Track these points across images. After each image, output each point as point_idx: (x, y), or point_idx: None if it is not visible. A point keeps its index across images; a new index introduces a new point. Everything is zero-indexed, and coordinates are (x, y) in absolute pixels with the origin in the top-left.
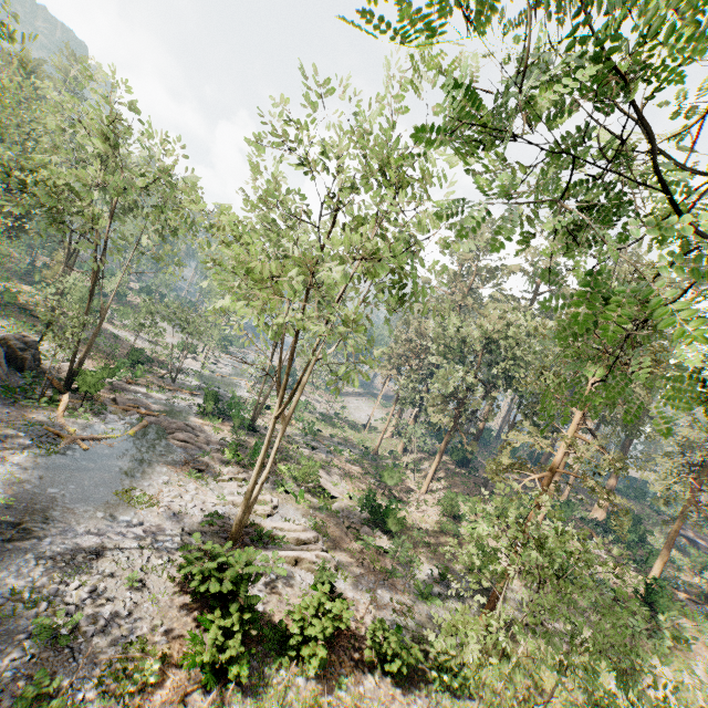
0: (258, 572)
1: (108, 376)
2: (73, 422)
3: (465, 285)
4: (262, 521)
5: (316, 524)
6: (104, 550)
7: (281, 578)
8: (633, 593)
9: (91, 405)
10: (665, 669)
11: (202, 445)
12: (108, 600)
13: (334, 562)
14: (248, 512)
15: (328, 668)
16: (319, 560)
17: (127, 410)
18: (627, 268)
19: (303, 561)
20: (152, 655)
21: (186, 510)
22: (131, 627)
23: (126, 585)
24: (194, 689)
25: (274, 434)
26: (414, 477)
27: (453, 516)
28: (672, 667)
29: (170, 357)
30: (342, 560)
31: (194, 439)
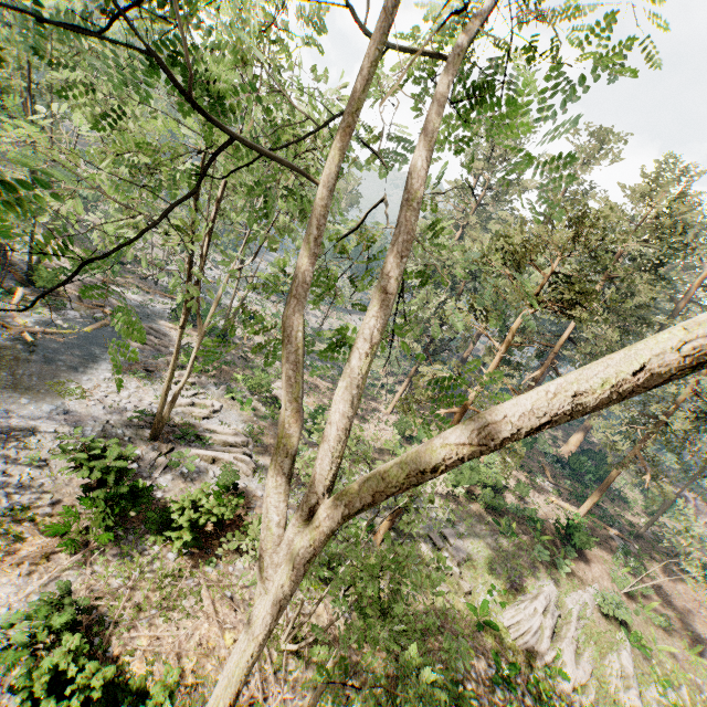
0: (171, 465)
1: (79, 273)
2: (29, 315)
3: (474, 201)
4: (197, 422)
5: (253, 431)
6: (18, 431)
7: (193, 472)
8: (554, 525)
9: (49, 300)
10: (551, 590)
11: (162, 348)
12: (6, 473)
13: (253, 465)
14: (167, 413)
15: (205, 549)
16: (236, 461)
17: (92, 309)
18: (639, 189)
19: (221, 461)
20: (30, 520)
21: (118, 405)
22: (18, 497)
23: (27, 463)
24: (62, 551)
25: (250, 344)
26: (385, 398)
27: (406, 437)
28: (562, 589)
29: (160, 260)
30: (267, 464)
31: (154, 342)
